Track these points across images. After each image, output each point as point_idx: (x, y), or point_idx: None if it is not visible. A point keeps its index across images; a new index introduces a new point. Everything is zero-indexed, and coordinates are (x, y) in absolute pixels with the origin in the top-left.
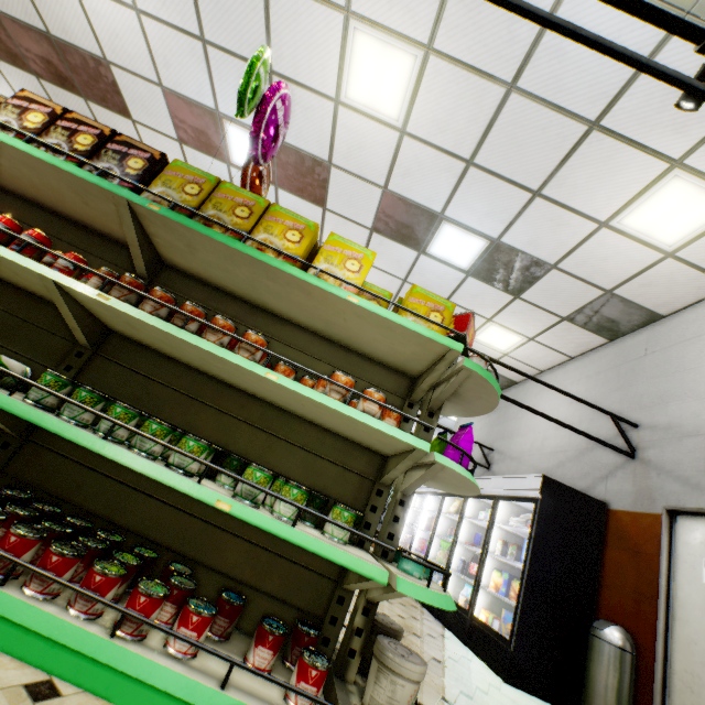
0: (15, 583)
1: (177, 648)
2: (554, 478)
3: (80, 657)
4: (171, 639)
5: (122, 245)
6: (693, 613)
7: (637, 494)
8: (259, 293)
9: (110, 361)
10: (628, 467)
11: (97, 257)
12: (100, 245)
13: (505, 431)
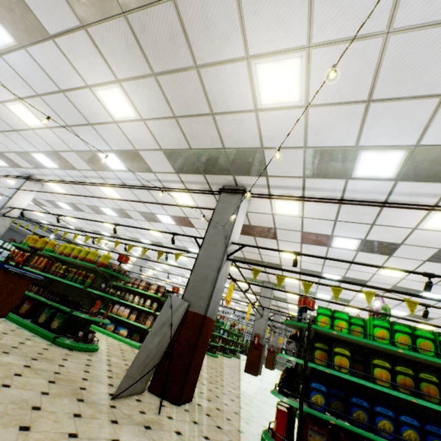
0: None
1: None
2: None
3: None
4: None
5: None
6: None
7: None
8: None
9: None
10: None
11: None
12: None
13: None
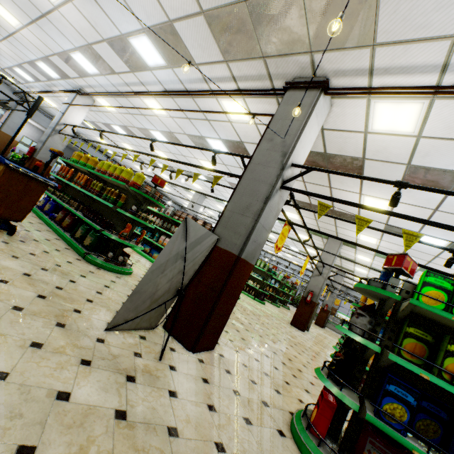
0: None
1: None
2: None
3: None
4: None
5: None
6: None
7: None
8: None
9: None
10: None
11: None
12: None
13: None
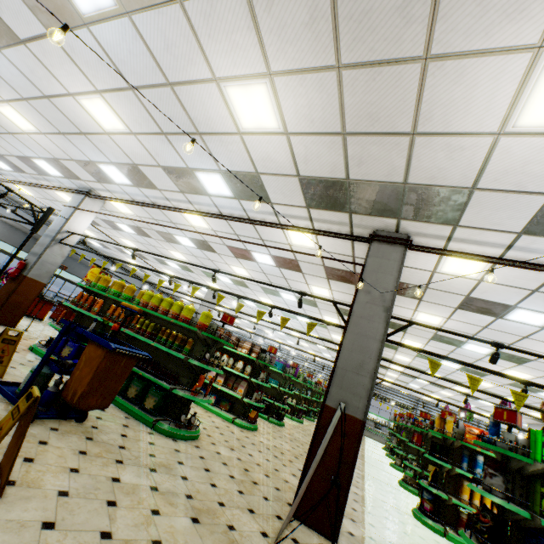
0: None
1: None
2: None
3: None
4: None
5: None
6: None
7: None
8: None
9: None
10: None
11: None
12: None
13: None
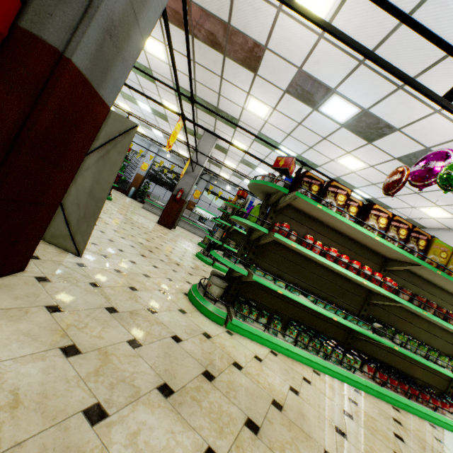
0: (404, 396)
1: (444, 412)
2: None
3: (430, 416)
4: (440, 409)
5: (374, 252)
6: None
7: None
8: (441, 284)
9: (376, 306)
10: None
11: (365, 258)
12: (366, 252)
13: None
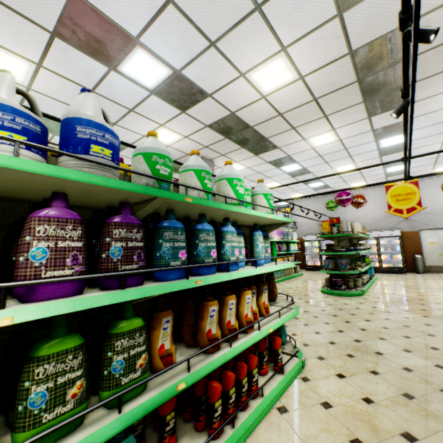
0: None
1: None
2: (375, 226)
3: None
4: None
5: None
6: (427, 247)
7: (409, 227)
8: None
9: None
10: (405, 221)
11: None
12: None
13: (338, 211)
